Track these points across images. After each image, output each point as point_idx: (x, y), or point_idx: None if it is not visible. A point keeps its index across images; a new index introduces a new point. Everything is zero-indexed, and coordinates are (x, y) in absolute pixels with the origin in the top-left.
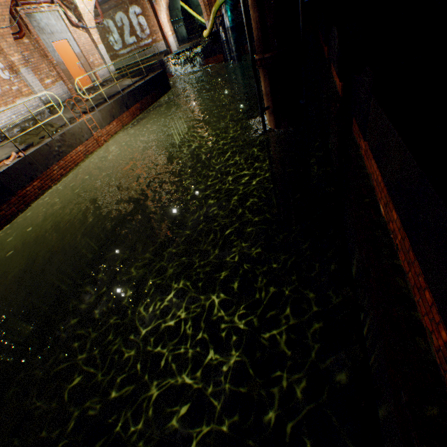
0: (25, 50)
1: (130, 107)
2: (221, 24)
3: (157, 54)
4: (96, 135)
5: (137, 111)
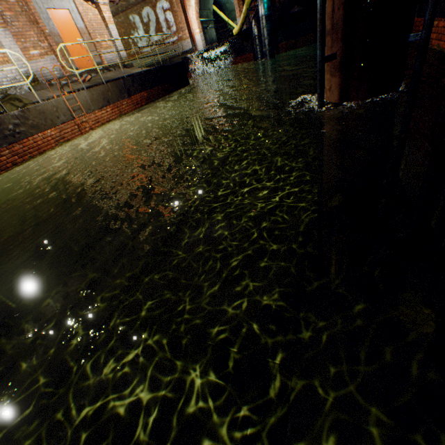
0: (7, 10)
1: (133, 94)
2: (254, 17)
3: (182, 53)
4: (77, 119)
5: (143, 101)
